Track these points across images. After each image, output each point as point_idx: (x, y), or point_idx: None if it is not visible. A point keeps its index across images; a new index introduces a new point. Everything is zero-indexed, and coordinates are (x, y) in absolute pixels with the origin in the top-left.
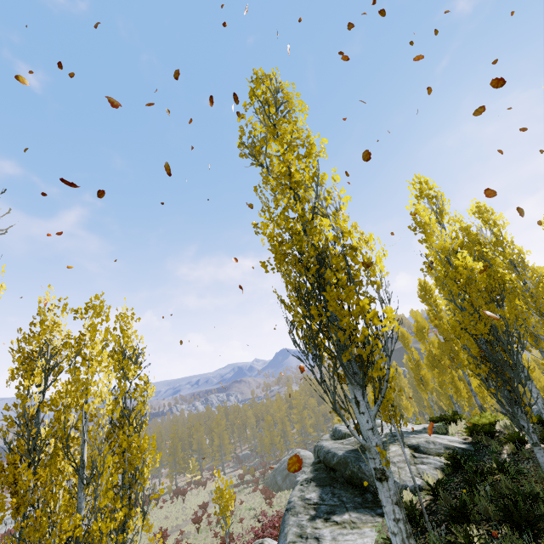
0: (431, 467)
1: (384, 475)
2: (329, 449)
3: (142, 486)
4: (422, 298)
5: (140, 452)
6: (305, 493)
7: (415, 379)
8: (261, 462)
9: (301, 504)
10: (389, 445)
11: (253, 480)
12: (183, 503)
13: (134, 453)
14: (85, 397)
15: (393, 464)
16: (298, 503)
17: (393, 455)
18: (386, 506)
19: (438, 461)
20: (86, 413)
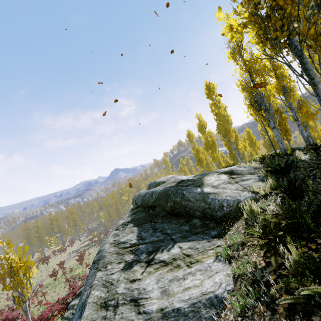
0: (253, 181)
1: None
2: (146, 192)
3: None
4: (207, 95)
5: None
6: (120, 237)
7: (196, 160)
8: (104, 229)
9: (113, 251)
10: (204, 177)
11: (98, 239)
12: (47, 265)
13: None
14: None
15: (215, 187)
16: (110, 251)
17: (211, 182)
18: None
19: (256, 176)
20: None
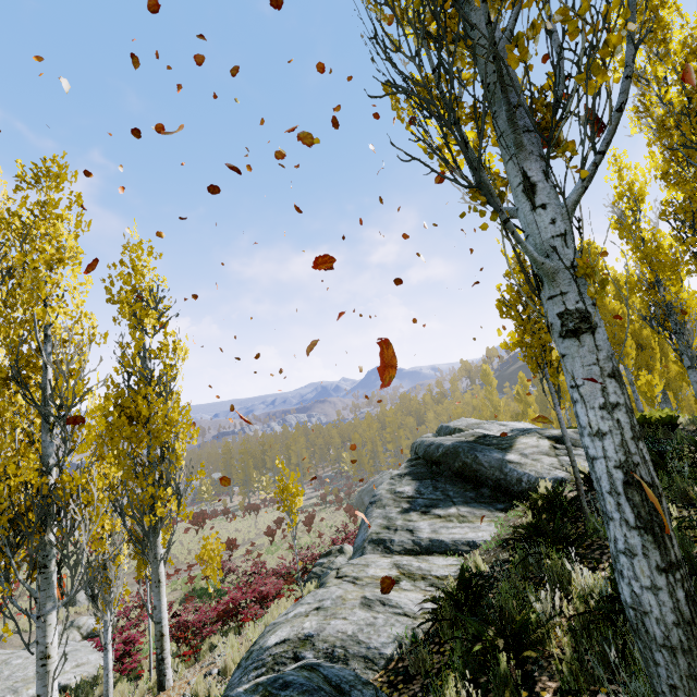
0: (580, 460)
1: (586, 322)
2: (432, 441)
3: (173, 465)
4: None
5: (169, 424)
6: (396, 486)
7: None
8: (346, 484)
9: (390, 497)
10: (518, 437)
11: (336, 500)
12: (256, 519)
13: (159, 424)
14: (36, 298)
15: (524, 456)
16: (386, 496)
17: (523, 447)
18: (584, 383)
19: None
20: (46, 328)
